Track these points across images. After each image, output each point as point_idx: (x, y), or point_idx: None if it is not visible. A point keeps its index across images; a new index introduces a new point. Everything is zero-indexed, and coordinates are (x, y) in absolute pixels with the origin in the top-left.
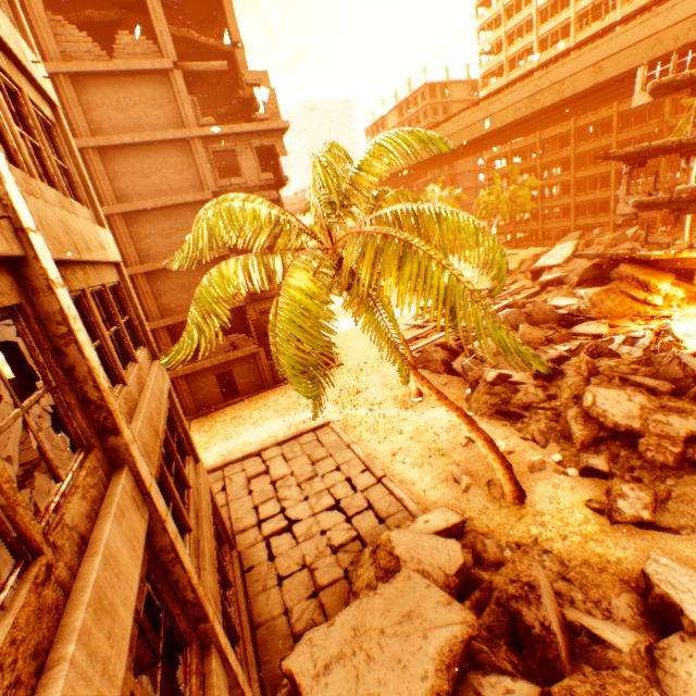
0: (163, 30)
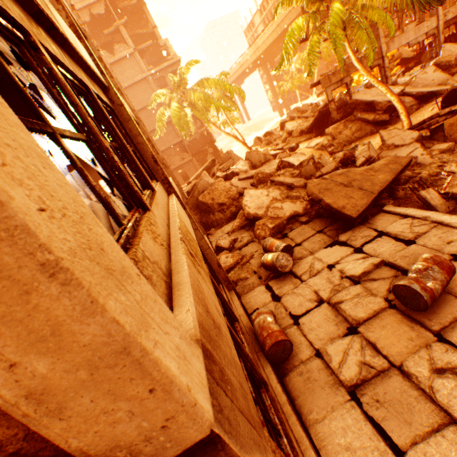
0: (127, 38)
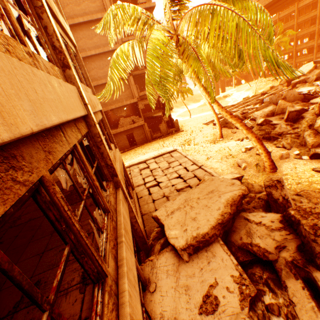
0: None
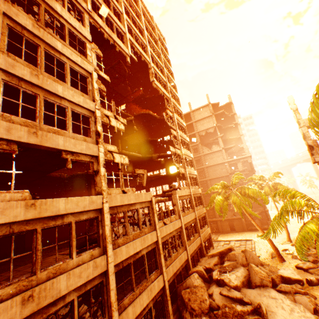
0: (220, 143)
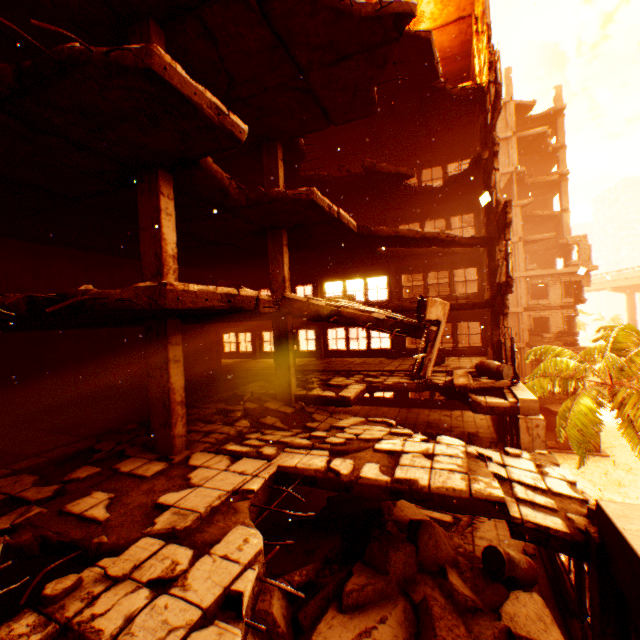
0: (517, 223)
